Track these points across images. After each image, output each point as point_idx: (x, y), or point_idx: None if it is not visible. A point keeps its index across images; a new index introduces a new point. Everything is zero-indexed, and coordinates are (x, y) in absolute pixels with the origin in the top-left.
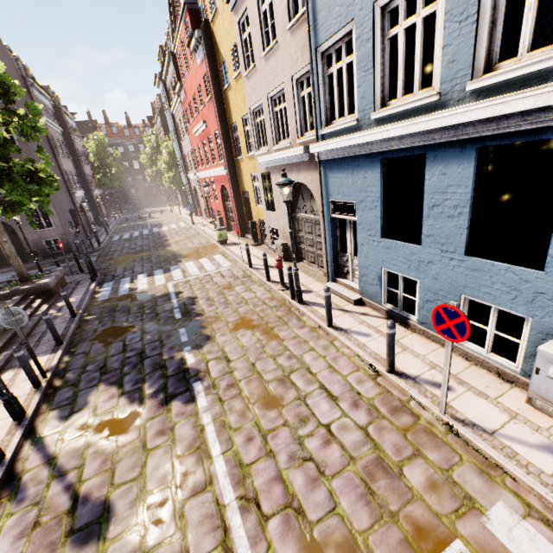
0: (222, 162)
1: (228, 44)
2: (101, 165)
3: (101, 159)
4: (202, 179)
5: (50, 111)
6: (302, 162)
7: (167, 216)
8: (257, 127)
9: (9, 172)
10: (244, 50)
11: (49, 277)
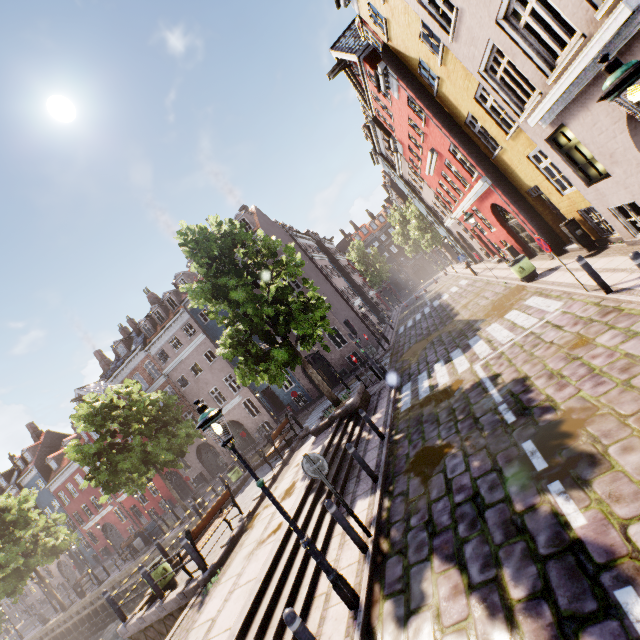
0: (475, 177)
1: (414, 37)
2: (366, 268)
3: (364, 263)
4: (461, 217)
5: (314, 248)
6: (635, 37)
7: (442, 282)
8: (503, 84)
9: (291, 312)
10: (434, 14)
11: (353, 396)
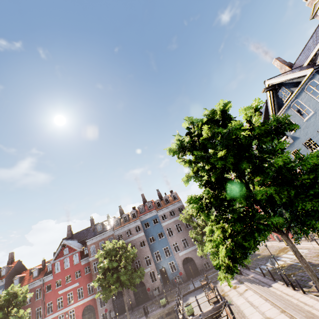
0: None
1: None
2: None
3: None
4: None
5: None
6: None
7: None
8: None
9: None
10: None
11: None
